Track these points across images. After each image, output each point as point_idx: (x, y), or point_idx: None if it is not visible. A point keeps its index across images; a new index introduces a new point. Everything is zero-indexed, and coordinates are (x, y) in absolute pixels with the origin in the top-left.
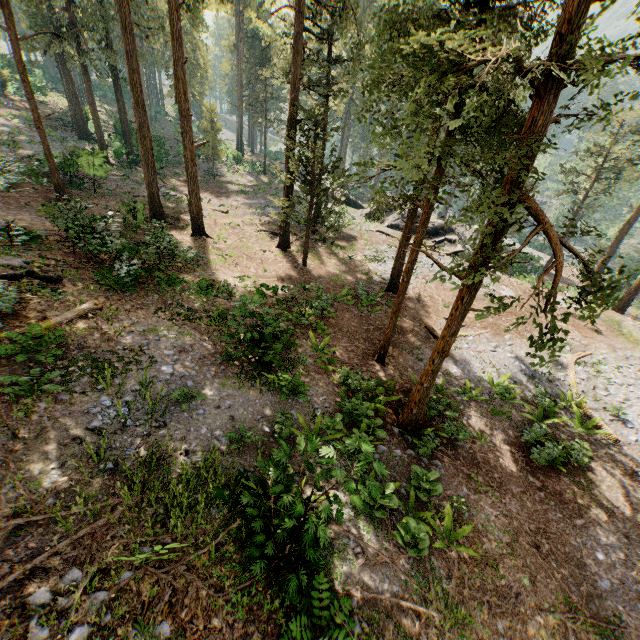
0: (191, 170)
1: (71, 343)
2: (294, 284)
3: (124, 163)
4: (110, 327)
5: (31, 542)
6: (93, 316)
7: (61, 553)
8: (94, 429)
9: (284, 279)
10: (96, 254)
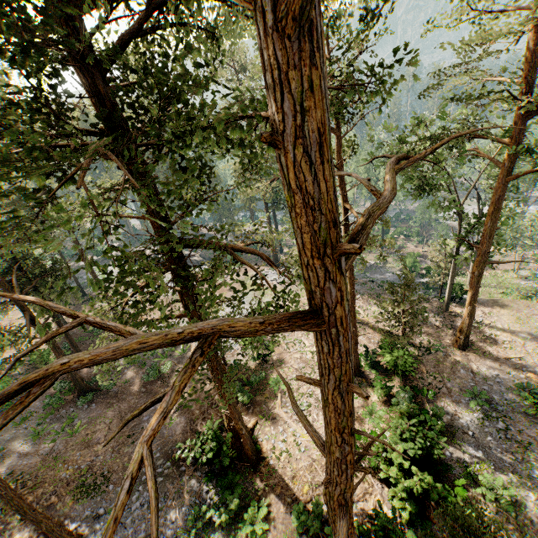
0: None
1: None
2: None
3: None
4: None
5: None
6: None
7: None
8: None
9: None
10: None
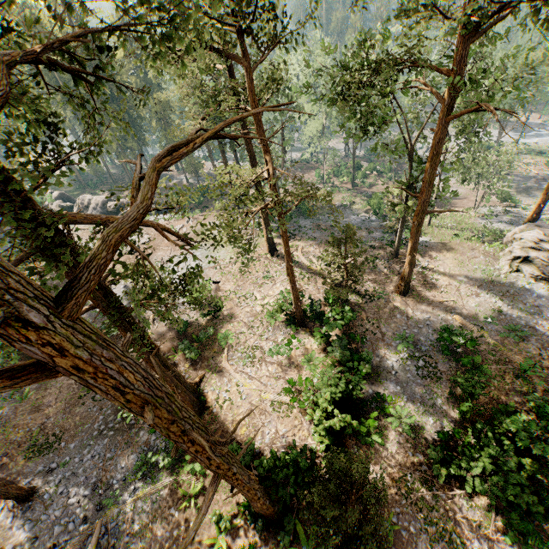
0: None
1: None
2: None
3: None
4: None
5: None
6: None
7: None
8: None
9: None
10: None
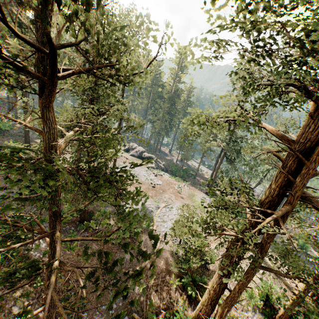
0: None
1: None
2: None
3: None
4: None
5: None
6: None
7: None
8: None
9: None
10: None
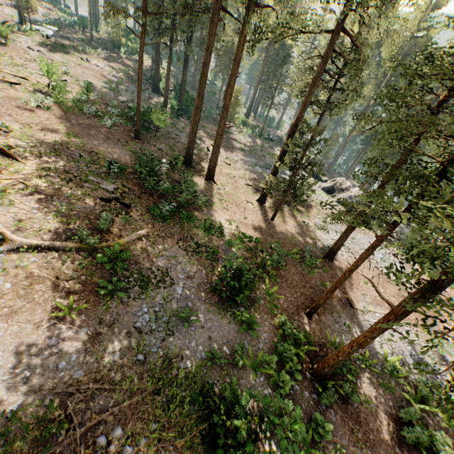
0: (218, 141)
1: (131, 258)
2: (262, 234)
3: (175, 114)
4: (152, 250)
5: (101, 400)
6: (145, 239)
7: (113, 412)
8: (137, 328)
9: (256, 228)
10: (151, 189)
